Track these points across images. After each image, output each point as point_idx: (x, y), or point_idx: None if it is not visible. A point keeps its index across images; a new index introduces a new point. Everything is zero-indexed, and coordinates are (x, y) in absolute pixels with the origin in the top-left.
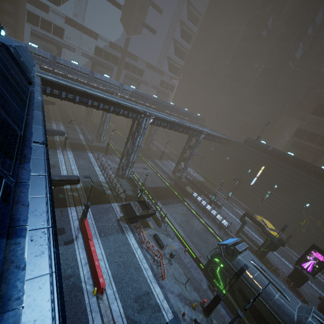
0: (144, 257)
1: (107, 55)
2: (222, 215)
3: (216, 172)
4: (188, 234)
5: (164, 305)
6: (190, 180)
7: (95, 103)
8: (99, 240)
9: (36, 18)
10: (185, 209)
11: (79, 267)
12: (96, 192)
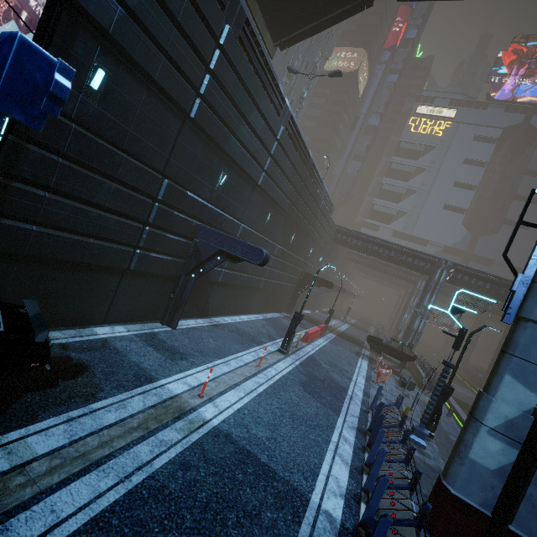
0: (366, 370)
1: None
2: None
3: None
4: None
5: (359, 384)
6: None
7: (375, 247)
8: (327, 341)
9: None
10: None
11: (299, 332)
12: (352, 339)
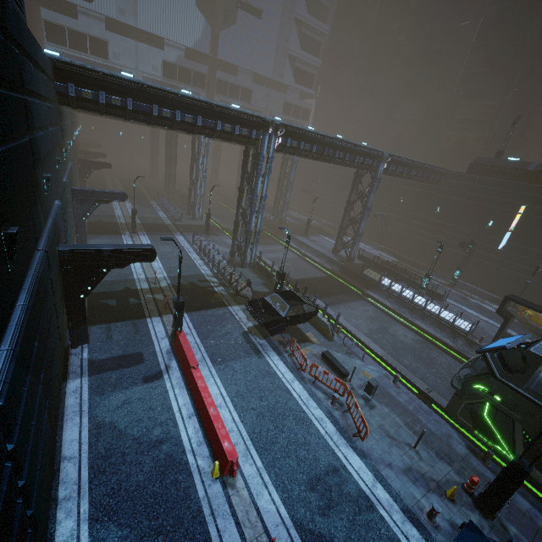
0: (310, 396)
1: (185, 75)
2: (453, 311)
3: (417, 241)
4: (389, 352)
5: (379, 493)
6: (370, 260)
7: (166, 112)
8: (213, 371)
9: (60, 32)
10: (371, 309)
11: (178, 423)
12: (197, 290)
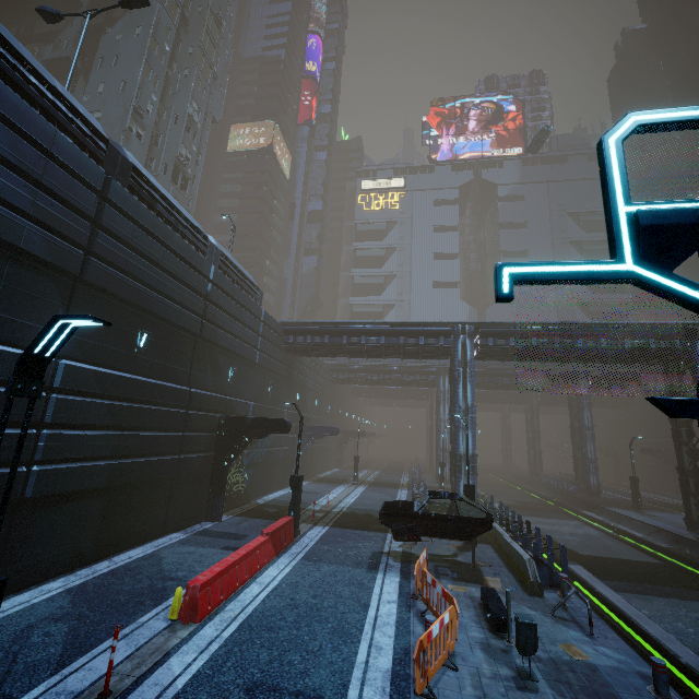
0: (394, 623)
1: None
2: None
3: None
4: None
5: None
6: None
7: (354, 339)
8: (294, 562)
9: None
10: None
11: None
12: (366, 518)
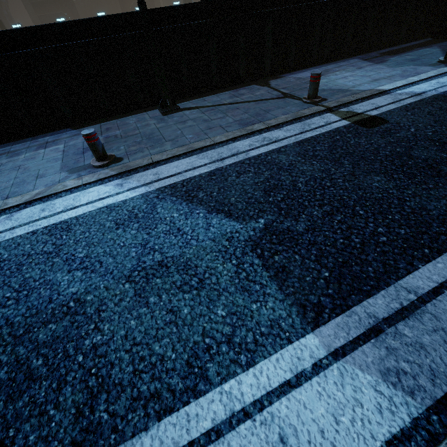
0: None
1: None
2: None
3: None
4: None
5: None
6: None
7: None
8: None
9: None
10: None
11: None
12: None
